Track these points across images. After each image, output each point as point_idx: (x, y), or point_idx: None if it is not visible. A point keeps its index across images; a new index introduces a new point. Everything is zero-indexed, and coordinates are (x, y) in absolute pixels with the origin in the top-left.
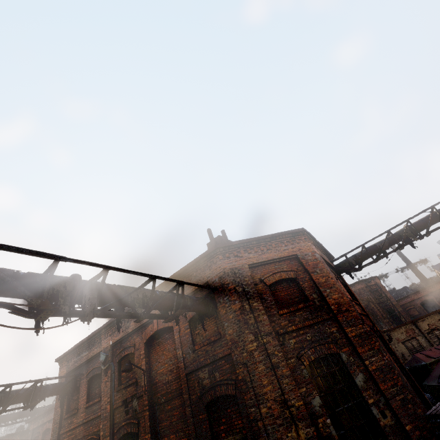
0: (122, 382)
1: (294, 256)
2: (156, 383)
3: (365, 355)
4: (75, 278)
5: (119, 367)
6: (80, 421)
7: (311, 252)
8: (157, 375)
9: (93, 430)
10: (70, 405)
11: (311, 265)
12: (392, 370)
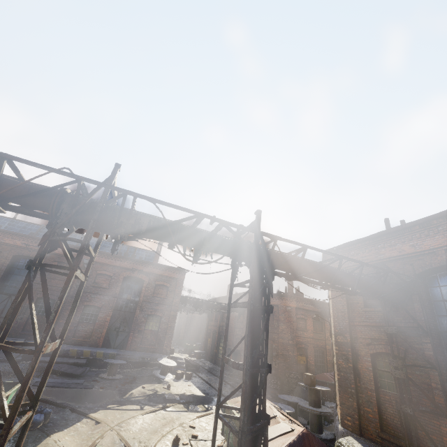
0: (223, 319)
1: (277, 305)
2: (229, 325)
3: (280, 349)
4: (202, 302)
5: (223, 314)
6: (213, 324)
7: (285, 306)
8: (230, 323)
9: (215, 329)
10: (211, 317)
11: (282, 311)
12: (287, 357)
